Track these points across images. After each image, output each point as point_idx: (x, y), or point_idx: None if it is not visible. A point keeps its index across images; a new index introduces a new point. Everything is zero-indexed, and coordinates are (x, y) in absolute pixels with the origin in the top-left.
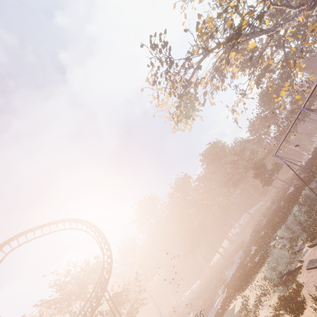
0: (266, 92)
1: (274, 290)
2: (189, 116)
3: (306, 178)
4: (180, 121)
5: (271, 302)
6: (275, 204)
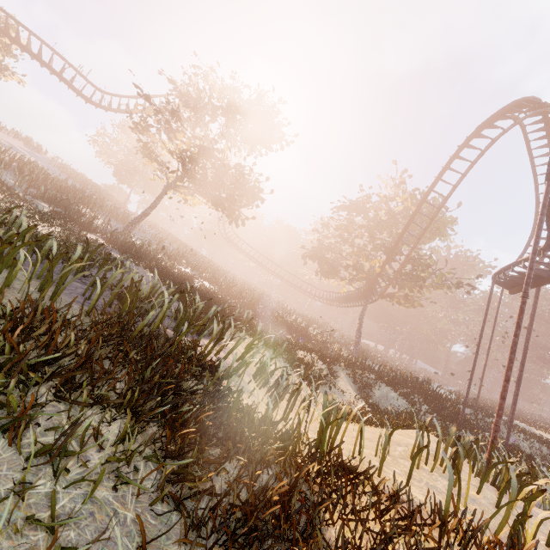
0: None
1: None
2: None
3: None
4: None
5: None
6: None
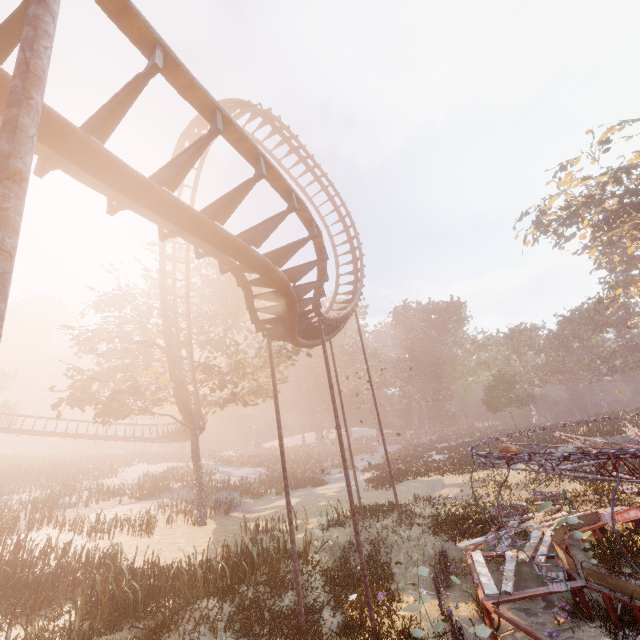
0: (597, 309)
1: (572, 481)
2: (560, 234)
3: (609, 427)
4: (546, 226)
5: (565, 488)
6: (467, 438)
